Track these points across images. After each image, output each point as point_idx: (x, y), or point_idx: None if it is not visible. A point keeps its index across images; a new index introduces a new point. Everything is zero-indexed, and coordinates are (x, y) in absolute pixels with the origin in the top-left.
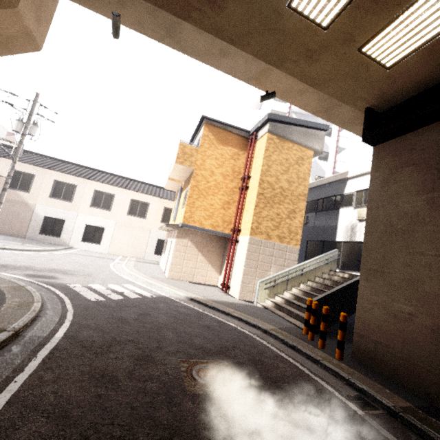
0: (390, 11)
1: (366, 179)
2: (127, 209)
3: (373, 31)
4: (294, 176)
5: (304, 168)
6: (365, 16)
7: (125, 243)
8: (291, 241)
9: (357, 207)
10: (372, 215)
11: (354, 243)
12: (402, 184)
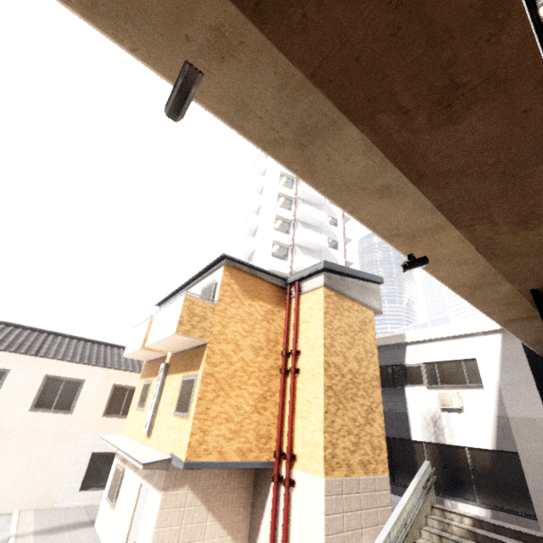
0: None
1: (434, 347)
2: (33, 397)
3: None
4: (361, 349)
5: (369, 335)
6: None
7: (12, 477)
8: (377, 466)
9: (432, 388)
10: None
11: (443, 445)
12: None
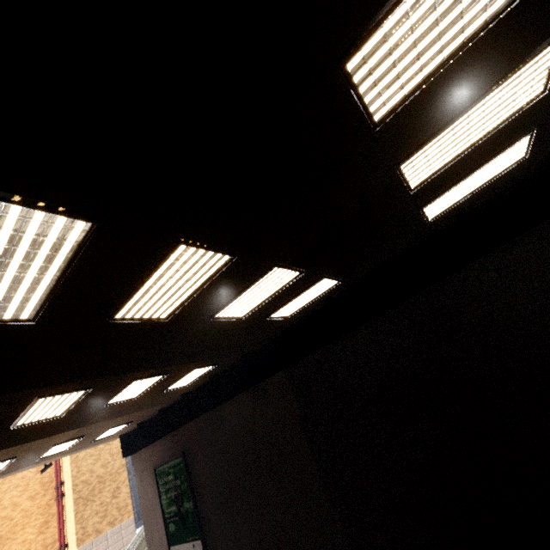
0: (93, 437)
1: None
2: None
3: (92, 439)
4: (108, 456)
5: (115, 443)
6: (82, 442)
7: None
8: (123, 517)
9: None
10: (141, 502)
11: None
12: (146, 481)
